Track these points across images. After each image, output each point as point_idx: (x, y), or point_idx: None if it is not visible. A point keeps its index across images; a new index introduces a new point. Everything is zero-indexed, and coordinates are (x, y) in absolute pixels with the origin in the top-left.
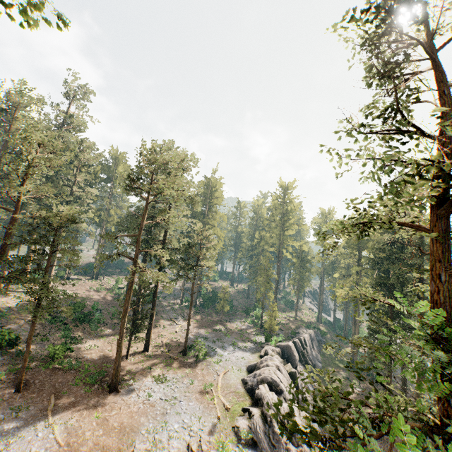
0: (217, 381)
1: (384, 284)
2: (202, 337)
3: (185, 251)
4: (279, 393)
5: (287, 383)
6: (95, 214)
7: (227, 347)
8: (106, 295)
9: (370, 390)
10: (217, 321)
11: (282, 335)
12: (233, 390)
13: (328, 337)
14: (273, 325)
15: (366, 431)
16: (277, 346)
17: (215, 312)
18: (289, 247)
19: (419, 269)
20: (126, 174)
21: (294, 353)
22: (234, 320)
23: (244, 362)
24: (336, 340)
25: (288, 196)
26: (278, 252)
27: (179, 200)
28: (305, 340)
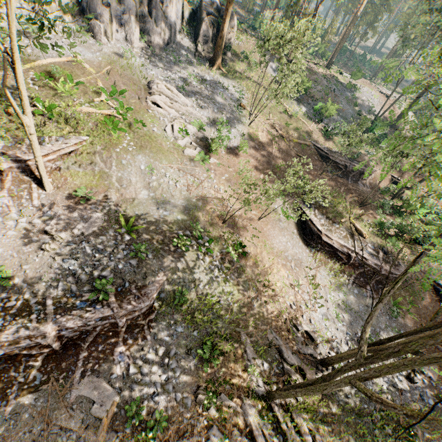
0: None
1: None
2: None
3: None
4: None
5: None
6: None
7: None
8: None
9: None
10: None
11: None
12: None
13: None
14: None
15: None
16: None
17: None
18: None
19: None
20: None
21: None
22: None
23: None
24: None
25: None
26: None
27: None
28: None
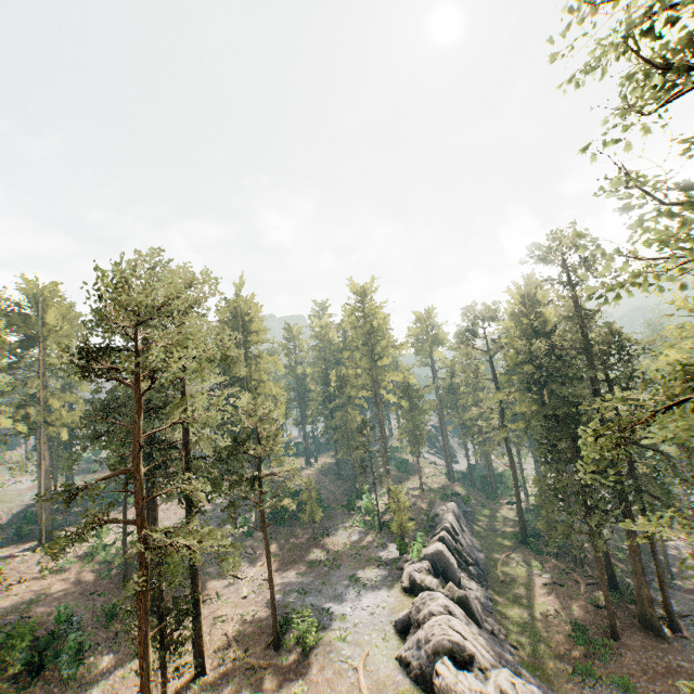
0: (359, 684)
1: (556, 418)
2: (295, 590)
3: (232, 453)
4: (469, 661)
5: (470, 632)
6: (16, 418)
7: (344, 593)
8: (82, 572)
9: (559, 570)
10: (307, 543)
11: (421, 532)
12: (393, 693)
13: (472, 502)
14: (405, 523)
15: (590, 650)
16: (422, 558)
17: (297, 525)
18: (390, 385)
19: (591, 382)
20: (75, 346)
21: (451, 560)
22: (333, 529)
23: (384, 615)
24: (484, 502)
25: (369, 305)
26: (375, 396)
27: (204, 368)
28: (453, 526)
